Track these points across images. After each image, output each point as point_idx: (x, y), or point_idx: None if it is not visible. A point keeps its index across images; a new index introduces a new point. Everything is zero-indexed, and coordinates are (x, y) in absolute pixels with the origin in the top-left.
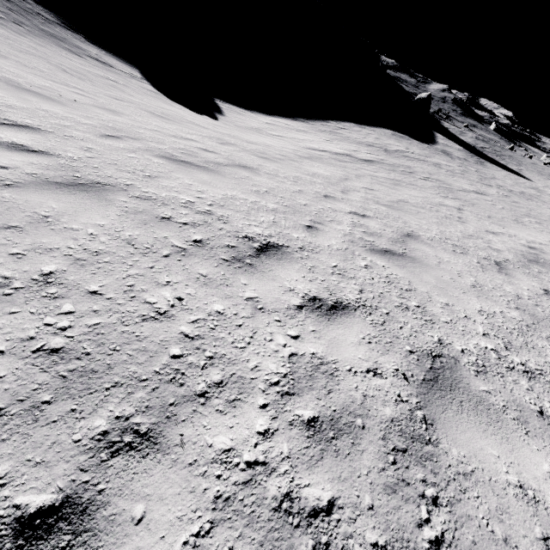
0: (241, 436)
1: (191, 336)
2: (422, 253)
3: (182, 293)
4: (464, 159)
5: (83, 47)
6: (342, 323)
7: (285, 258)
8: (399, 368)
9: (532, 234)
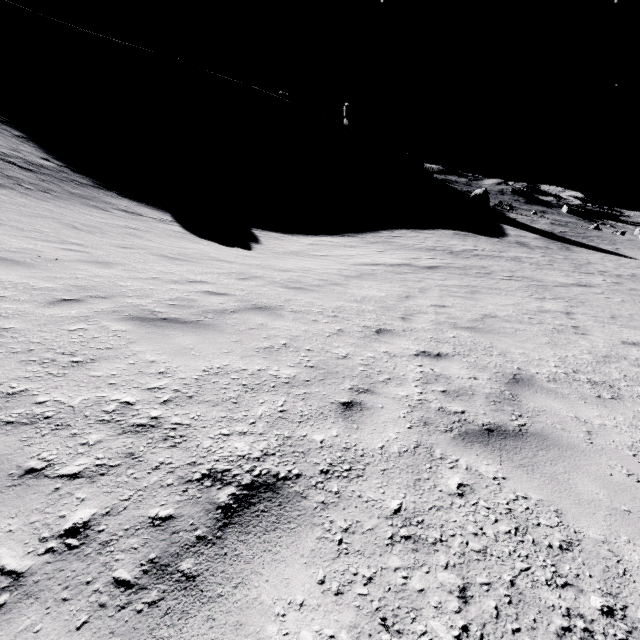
0: None
1: None
2: (551, 416)
3: None
4: (545, 247)
5: (113, 202)
6: None
7: (286, 517)
8: None
9: None
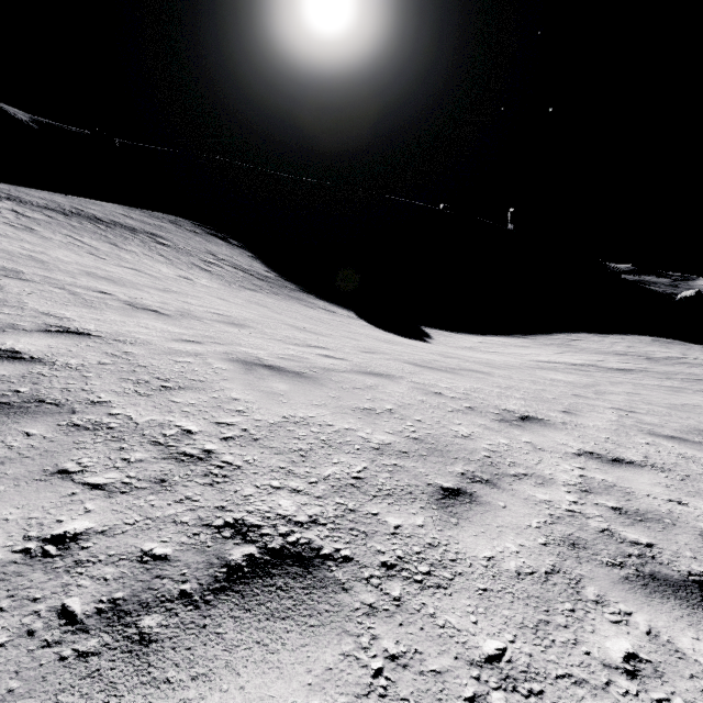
0: (555, 498)
1: (491, 450)
2: None
3: (473, 430)
4: None
5: (314, 302)
6: (628, 470)
7: (549, 426)
8: None
9: None
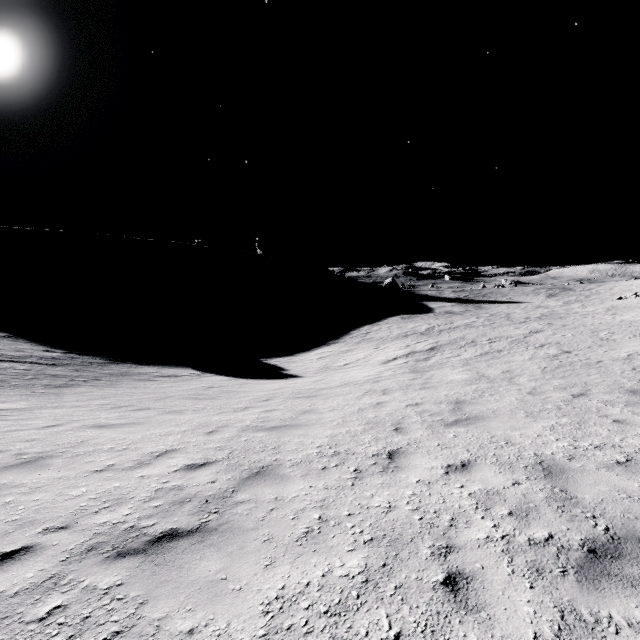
0: None
1: None
2: None
3: None
4: (466, 310)
5: (143, 371)
6: None
7: None
8: None
9: (634, 344)
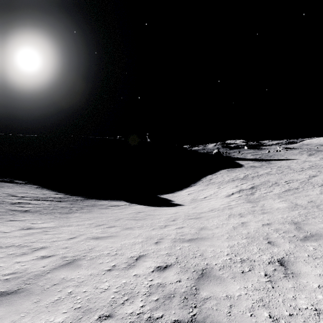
0: None
1: None
2: None
3: None
4: (262, 165)
5: (102, 203)
6: None
7: None
8: None
9: None
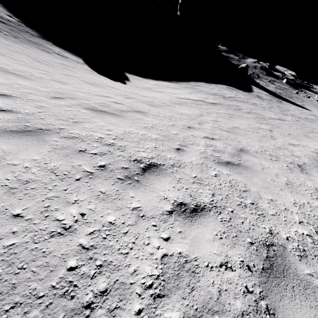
0: None
1: (86, 247)
2: (251, 162)
3: (85, 209)
4: (270, 100)
5: (51, 48)
6: (200, 223)
7: (161, 173)
8: (243, 259)
9: (317, 144)
